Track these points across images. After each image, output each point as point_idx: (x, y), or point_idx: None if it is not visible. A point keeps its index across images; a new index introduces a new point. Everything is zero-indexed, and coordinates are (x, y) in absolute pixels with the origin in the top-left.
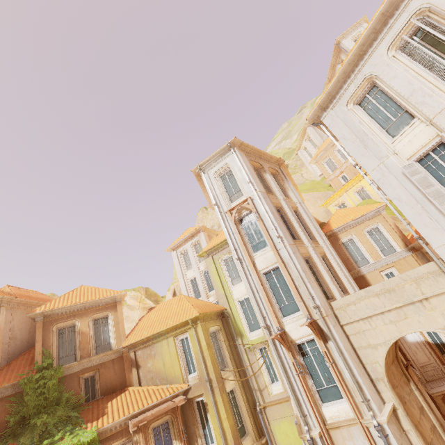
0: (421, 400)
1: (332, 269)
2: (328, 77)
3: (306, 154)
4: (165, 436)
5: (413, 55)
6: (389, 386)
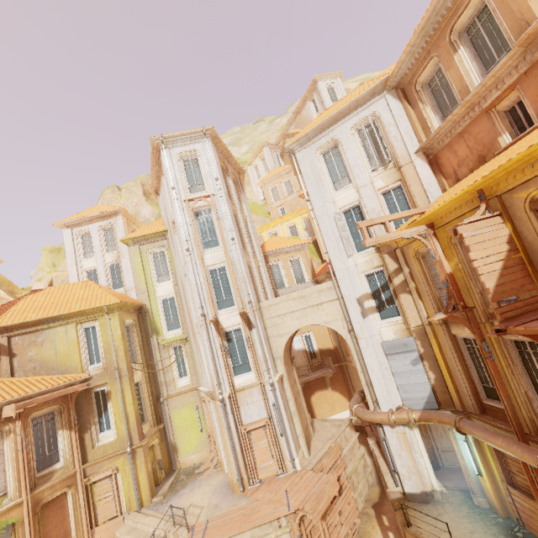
0: (296, 376)
1: (262, 282)
2: (298, 107)
3: (256, 173)
4: (48, 426)
5: (363, 141)
6: (283, 361)
